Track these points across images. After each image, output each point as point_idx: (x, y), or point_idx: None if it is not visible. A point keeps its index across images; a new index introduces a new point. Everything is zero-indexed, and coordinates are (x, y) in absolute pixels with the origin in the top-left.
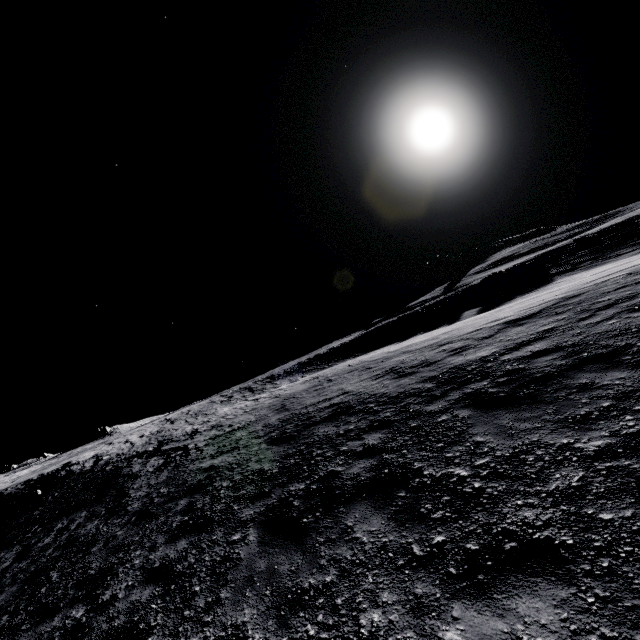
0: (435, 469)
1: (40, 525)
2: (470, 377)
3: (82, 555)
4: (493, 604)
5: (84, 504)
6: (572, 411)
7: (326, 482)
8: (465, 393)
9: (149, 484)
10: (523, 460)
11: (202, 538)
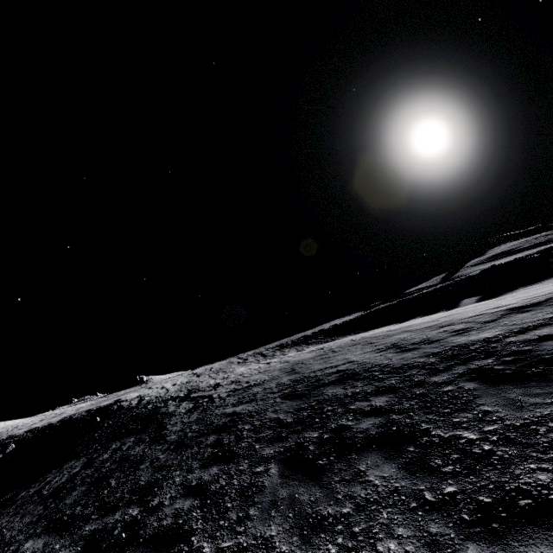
0: (443, 431)
1: (99, 444)
2: (474, 355)
3: (133, 470)
4: (509, 549)
5: (132, 432)
6: None
7: (337, 433)
8: (470, 368)
9: (183, 422)
10: (534, 430)
11: (230, 467)
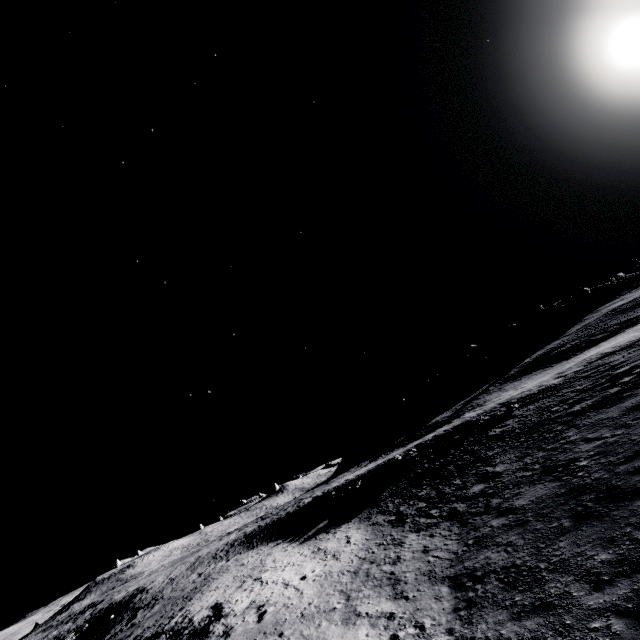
0: None
1: None
2: None
3: None
4: None
5: None
6: None
7: None
8: None
9: None
10: None
11: None
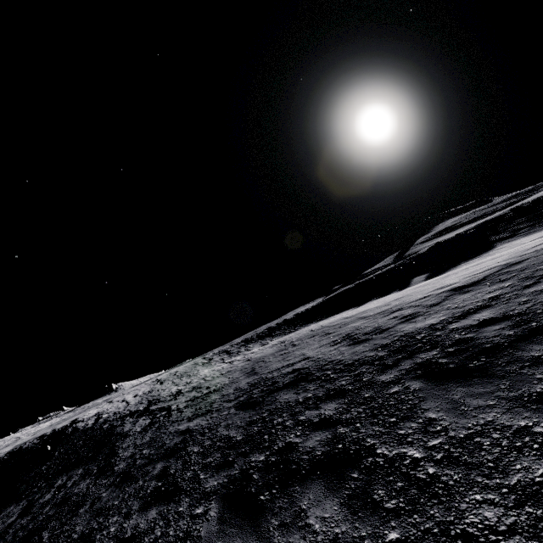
0: (388, 448)
1: (45, 480)
2: (420, 346)
3: (71, 516)
4: None
5: (82, 461)
6: (527, 388)
7: (284, 454)
8: (416, 363)
9: (135, 444)
10: (479, 444)
11: (170, 508)
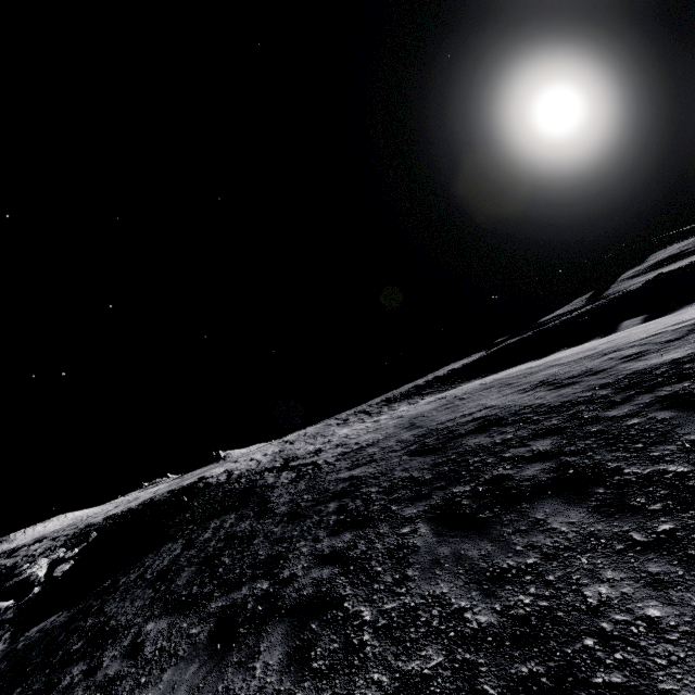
0: (639, 467)
1: (195, 524)
2: (661, 380)
3: (246, 546)
4: None
5: (230, 509)
6: None
7: (496, 484)
8: (659, 396)
9: (289, 492)
10: None
11: (367, 532)
